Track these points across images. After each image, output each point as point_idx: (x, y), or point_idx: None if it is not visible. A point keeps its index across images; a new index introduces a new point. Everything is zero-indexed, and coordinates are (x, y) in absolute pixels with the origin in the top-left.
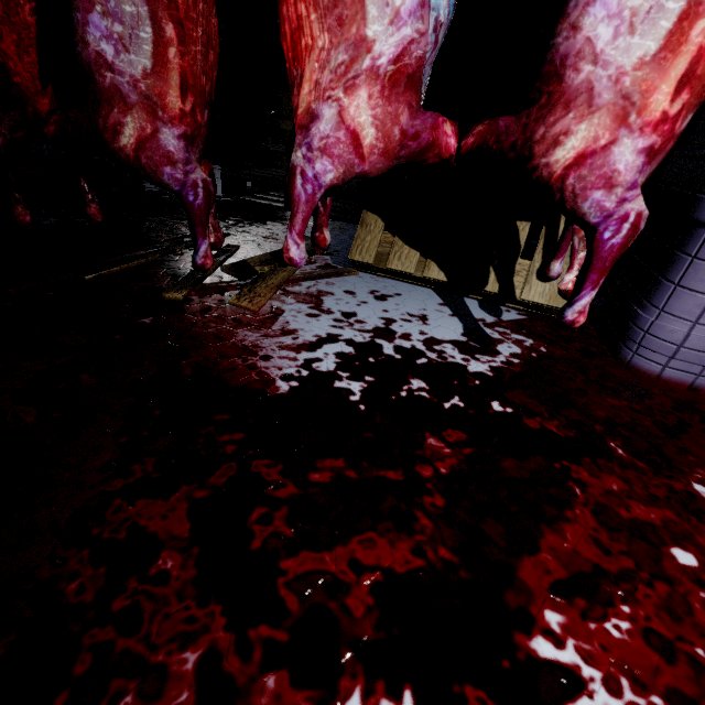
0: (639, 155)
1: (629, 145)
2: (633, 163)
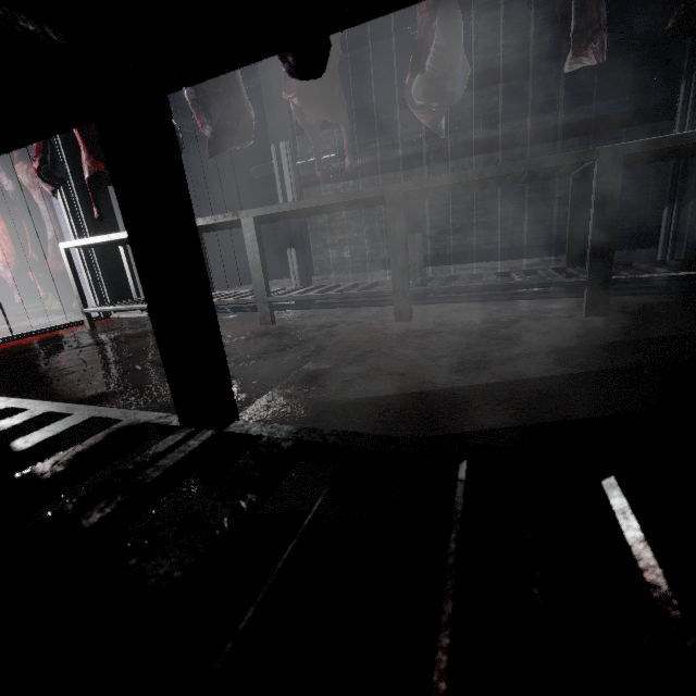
0: (3, 267)
1: (0, 266)
2: (3, 268)
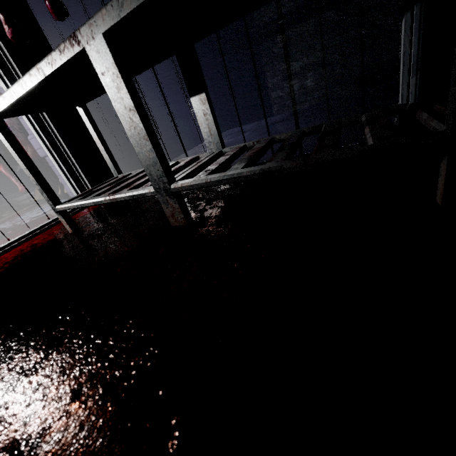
0: None
1: None
2: None
